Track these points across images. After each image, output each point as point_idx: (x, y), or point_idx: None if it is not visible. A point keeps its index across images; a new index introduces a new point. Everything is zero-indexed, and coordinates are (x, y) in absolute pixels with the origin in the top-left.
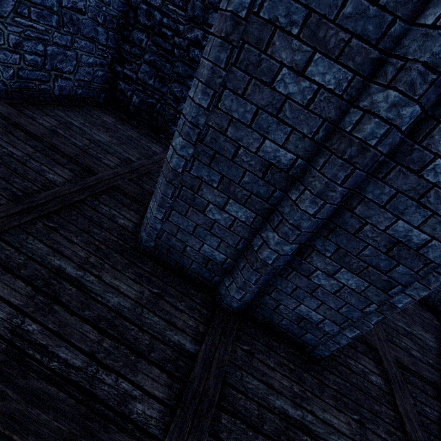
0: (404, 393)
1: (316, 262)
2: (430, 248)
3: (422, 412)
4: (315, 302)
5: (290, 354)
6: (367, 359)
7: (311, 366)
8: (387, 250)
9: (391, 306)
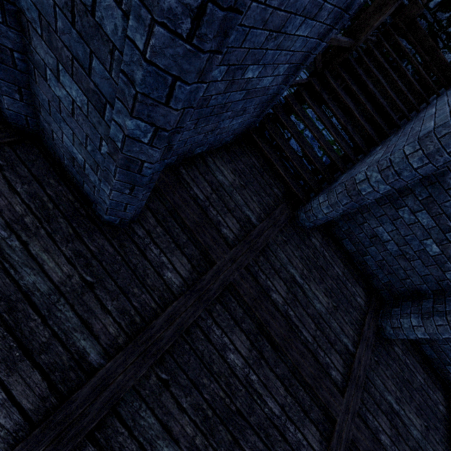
0: (199, 304)
1: (39, 48)
2: (102, 7)
3: (204, 328)
4: (69, 131)
5: (63, 198)
6: (186, 261)
7: (82, 220)
8: (72, 17)
9: (115, 146)
